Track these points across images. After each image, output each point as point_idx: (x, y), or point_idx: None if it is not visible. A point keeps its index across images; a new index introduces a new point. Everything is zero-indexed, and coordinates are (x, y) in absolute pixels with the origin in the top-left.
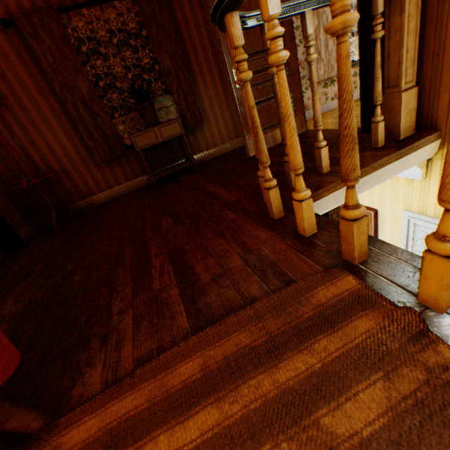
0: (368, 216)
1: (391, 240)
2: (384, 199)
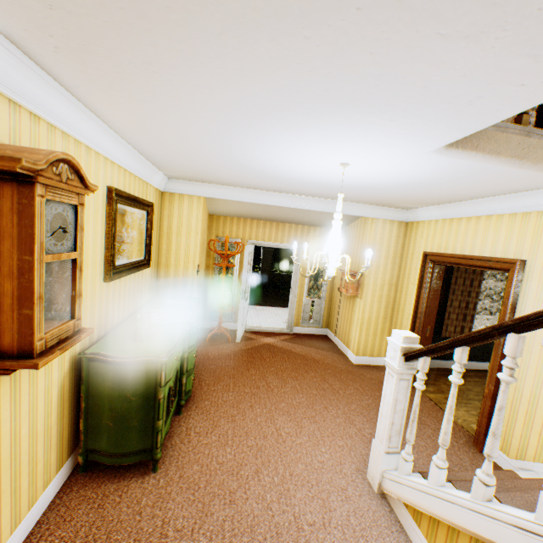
0: (510, 269)
1: (537, 300)
2: (537, 244)
